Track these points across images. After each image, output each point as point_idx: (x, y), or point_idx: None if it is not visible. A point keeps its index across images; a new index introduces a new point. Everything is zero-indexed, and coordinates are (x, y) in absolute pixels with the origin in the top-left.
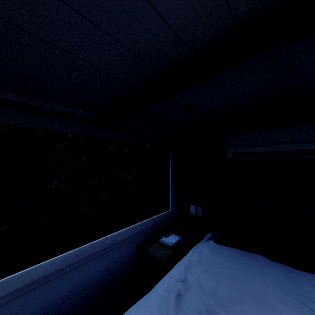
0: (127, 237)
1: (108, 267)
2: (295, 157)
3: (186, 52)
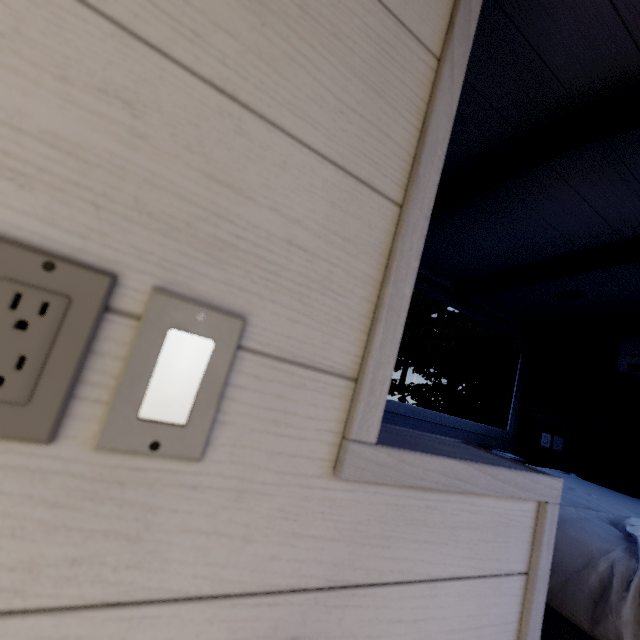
0: (452, 428)
1: None
2: None
3: (574, 250)
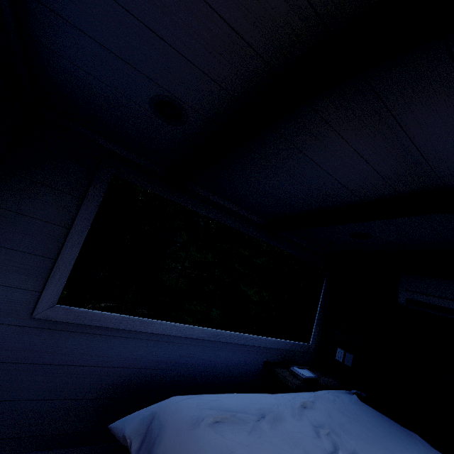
0: (258, 347)
1: (235, 365)
2: None
3: (357, 200)
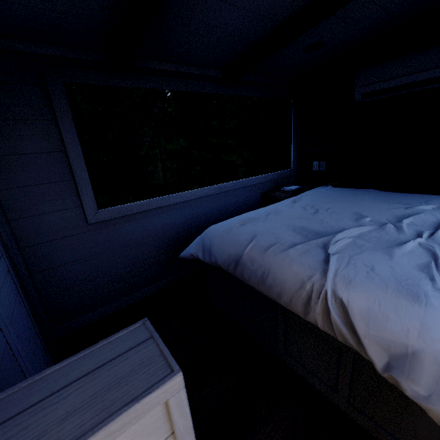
0: (253, 185)
1: (241, 204)
2: (428, 87)
3: (302, 4)
